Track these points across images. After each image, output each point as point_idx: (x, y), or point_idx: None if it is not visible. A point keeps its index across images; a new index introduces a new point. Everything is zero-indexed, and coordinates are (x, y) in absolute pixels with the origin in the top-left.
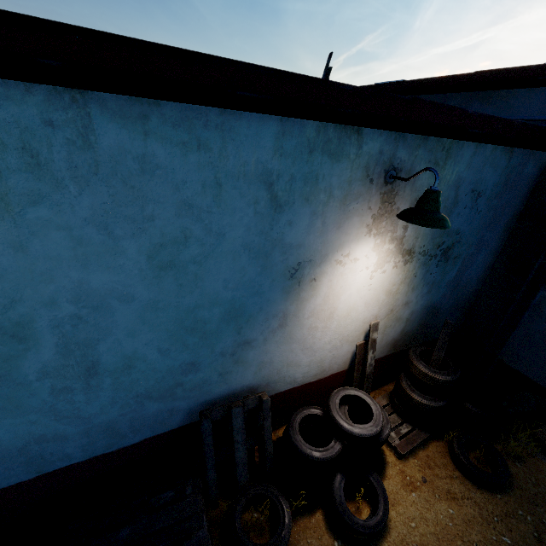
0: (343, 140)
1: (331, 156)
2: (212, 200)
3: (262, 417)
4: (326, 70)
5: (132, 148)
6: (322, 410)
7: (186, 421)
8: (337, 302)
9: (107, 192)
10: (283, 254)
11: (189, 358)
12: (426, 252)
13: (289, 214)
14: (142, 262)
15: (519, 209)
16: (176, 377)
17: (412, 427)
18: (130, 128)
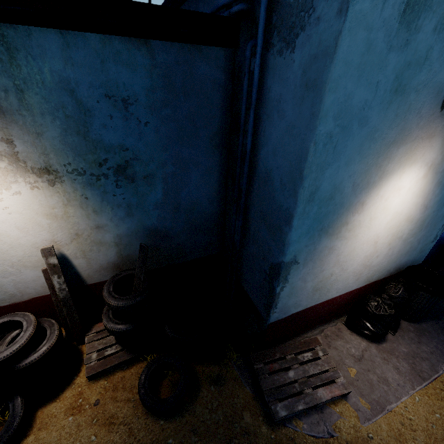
0: None
1: None
2: None
3: None
4: None
5: None
6: None
7: None
8: None
9: None
10: None
11: None
12: (83, 171)
13: None
14: None
15: (224, 121)
16: None
17: (121, 349)
18: None
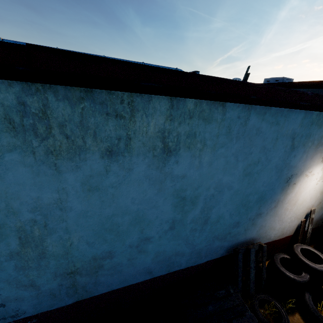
0: None
1: (318, 126)
2: (272, 146)
3: (259, 256)
4: (246, 74)
5: (257, 125)
6: (288, 256)
7: (224, 253)
8: (299, 196)
9: (242, 142)
10: (287, 170)
11: (238, 220)
12: None
13: (295, 152)
14: (241, 172)
15: None
16: (230, 229)
17: None
18: (259, 117)
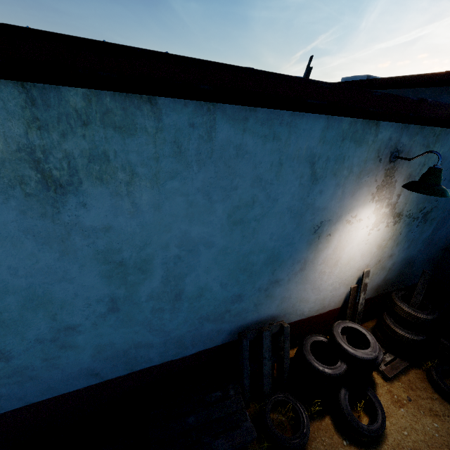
0: (365, 130)
1: (356, 142)
2: (274, 175)
3: (281, 340)
4: (307, 69)
5: (234, 140)
6: (326, 338)
7: (226, 339)
8: (342, 253)
9: (213, 170)
10: (312, 215)
11: (238, 291)
12: (411, 215)
13: (321, 185)
14: (224, 219)
15: None
16: (227, 305)
17: (394, 357)
18: (236, 127)
